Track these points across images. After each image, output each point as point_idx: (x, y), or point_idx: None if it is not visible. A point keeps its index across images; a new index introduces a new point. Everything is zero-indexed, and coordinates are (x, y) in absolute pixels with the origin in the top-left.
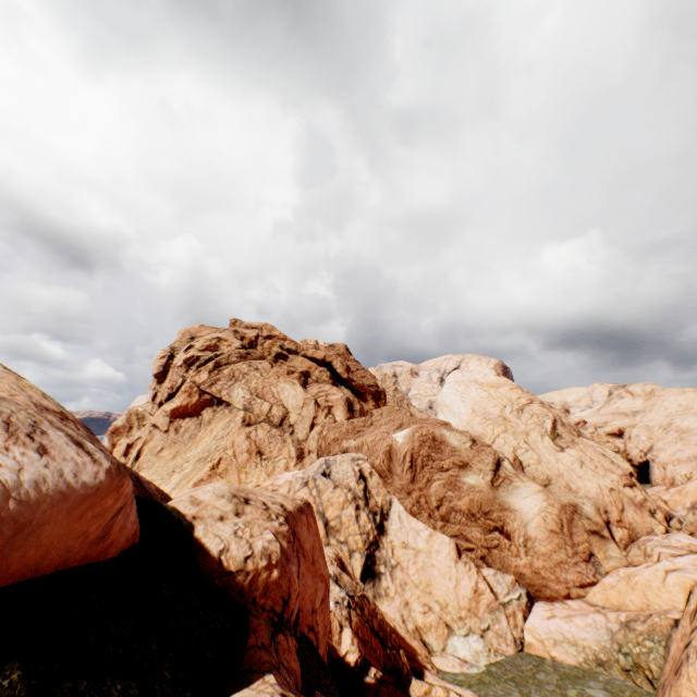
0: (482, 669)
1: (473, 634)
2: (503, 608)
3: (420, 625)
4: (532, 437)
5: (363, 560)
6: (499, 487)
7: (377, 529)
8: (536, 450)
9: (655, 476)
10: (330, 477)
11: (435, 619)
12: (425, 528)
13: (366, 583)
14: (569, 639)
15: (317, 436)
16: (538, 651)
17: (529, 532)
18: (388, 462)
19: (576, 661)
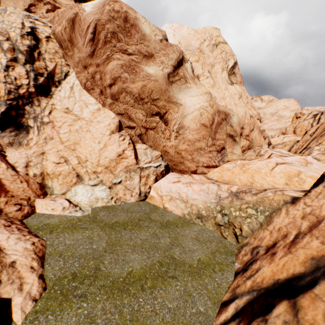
0: (90, 214)
1: (102, 185)
2: (140, 171)
3: (49, 173)
4: (215, 69)
5: (2, 108)
6: (174, 83)
7: (36, 88)
8: (214, 78)
9: None
10: None
11: (67, 170)
12: (95, 104)
13: (6, 131)
14: (182, 198)
15: None
16: (156, 203)
17: (185, 122)
18: (70, 31)
19: (182, 213)
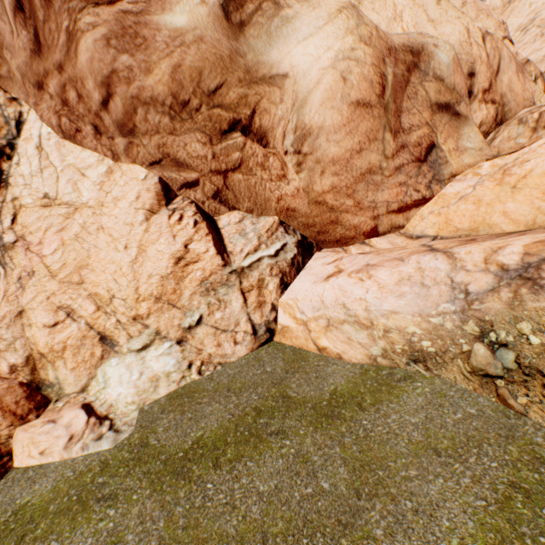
0: (135, 432)
1: (161, 343)
2: (239, 279)
3: (43, 352)
4: None
5: None
6: (247, 25)
7: None
8: None
9: None
10: None
11: (76, 333)
12: (98, 162)
13: None
14: (357, 318)
15: None
16: (297, 341)
17: (308, 117)
18: None
19: (366, 355)
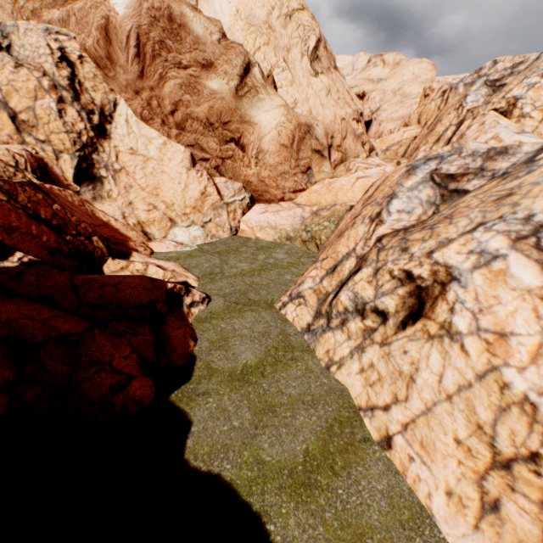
0: (196, 248)
1: (195, 226)
2: (227, 207)
3: (144, 221)
4: (292, 55)
5: (74, 162)
6: (244, 98)
7: (94, 132)
8: (293, 71)
9: (371, 132)
10: (11, 53)
11: (159, 216)
12: (159, 137)
13: (84, 186)
14: (272, 226)
15: (10, 6)
16: (248, 235)
17: (264, 145)
18: (106, 45)
19: (273, 239)
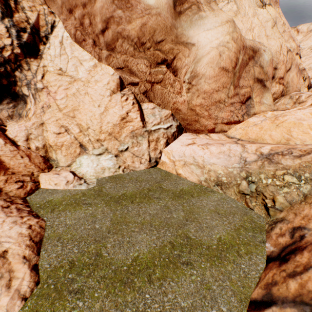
0: (95, 186)
1: (107, 154)
2: (148, 135)
3: (51, 144)
4: None
5: None
6: (182, 14)
7: (22, 49)
8: (238, 2)
9: None
10: None
11: (69, 140)
12: (90, 59)
13: (3, 103)
14: (198, 163)
15: None
16: (168, 169)
17: (199, 68)
18: None
19: (198, 180)
